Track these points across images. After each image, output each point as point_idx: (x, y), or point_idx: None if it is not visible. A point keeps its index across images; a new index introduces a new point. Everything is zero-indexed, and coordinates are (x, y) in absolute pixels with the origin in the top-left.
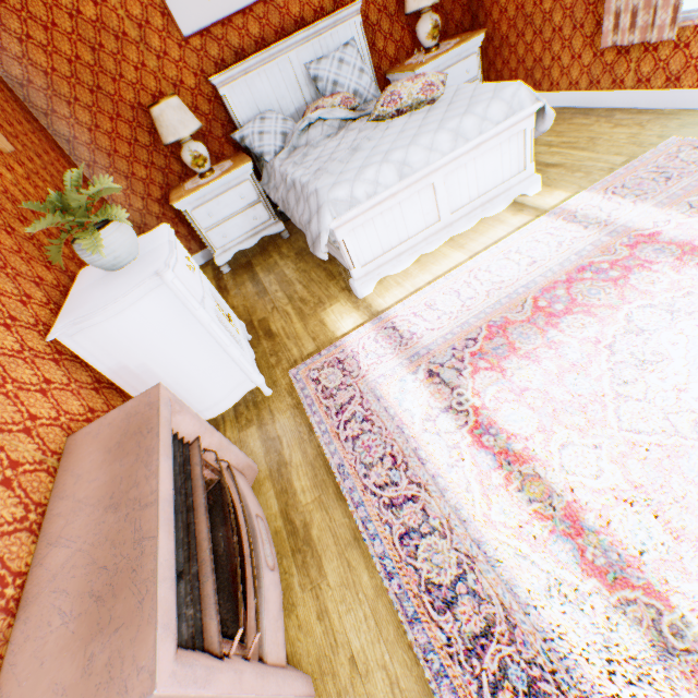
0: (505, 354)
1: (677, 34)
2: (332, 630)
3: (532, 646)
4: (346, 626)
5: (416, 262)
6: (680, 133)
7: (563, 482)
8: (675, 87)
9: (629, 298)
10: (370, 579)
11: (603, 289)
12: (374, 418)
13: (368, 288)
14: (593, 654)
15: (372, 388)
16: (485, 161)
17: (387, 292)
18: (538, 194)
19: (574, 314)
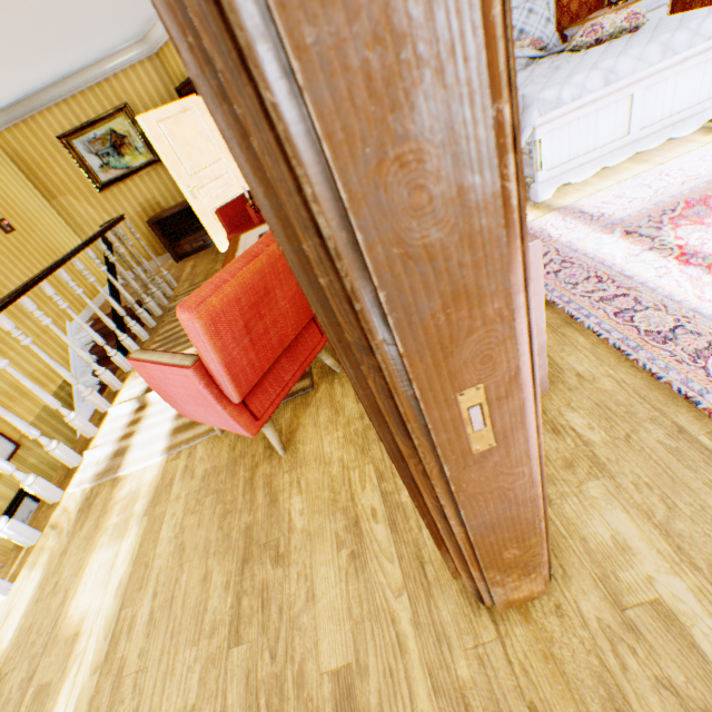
0: (706, 217)
1: None
2: (555, 365)
3: None
4: (568, 362)
5: (594, 176)
6: None
7: None
8: None
9: None
10: (585, 340)
11: None
12: (572, 261)
13: (547, 193)
14: None
15: (565, 247)
16: (685, 80)
17: (567, 196)
18: None
19: None
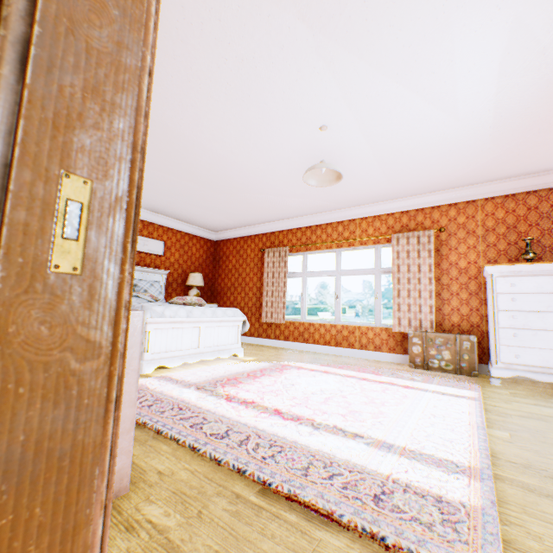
0: (238, 384)
1: (285, 323)
2: (140, 467)
3: (269, 437)
4: (152, 463)
5: (181, 366)
6: (292, 352)
7: (271, 406)
8: (288, 340)
9: (285, 375)
10: (169, 446)
11: (275, 373)
12: (163, 400)
13: (150, 368)
14: (294, 435)
15: (159, 393)
16: (223, 330)
17: (163, 372)
18: (243, 357)
19: (265, 377)
